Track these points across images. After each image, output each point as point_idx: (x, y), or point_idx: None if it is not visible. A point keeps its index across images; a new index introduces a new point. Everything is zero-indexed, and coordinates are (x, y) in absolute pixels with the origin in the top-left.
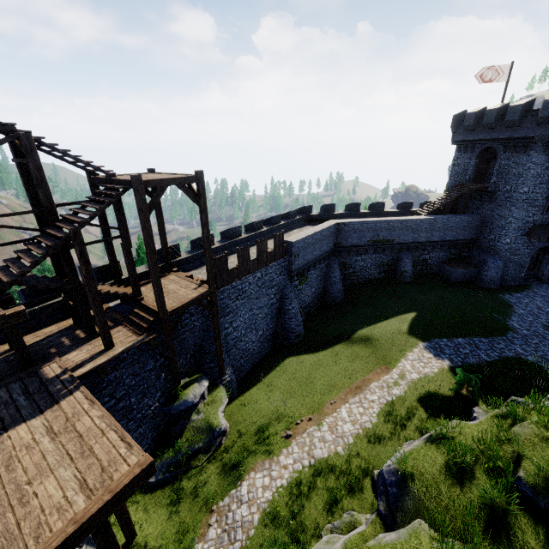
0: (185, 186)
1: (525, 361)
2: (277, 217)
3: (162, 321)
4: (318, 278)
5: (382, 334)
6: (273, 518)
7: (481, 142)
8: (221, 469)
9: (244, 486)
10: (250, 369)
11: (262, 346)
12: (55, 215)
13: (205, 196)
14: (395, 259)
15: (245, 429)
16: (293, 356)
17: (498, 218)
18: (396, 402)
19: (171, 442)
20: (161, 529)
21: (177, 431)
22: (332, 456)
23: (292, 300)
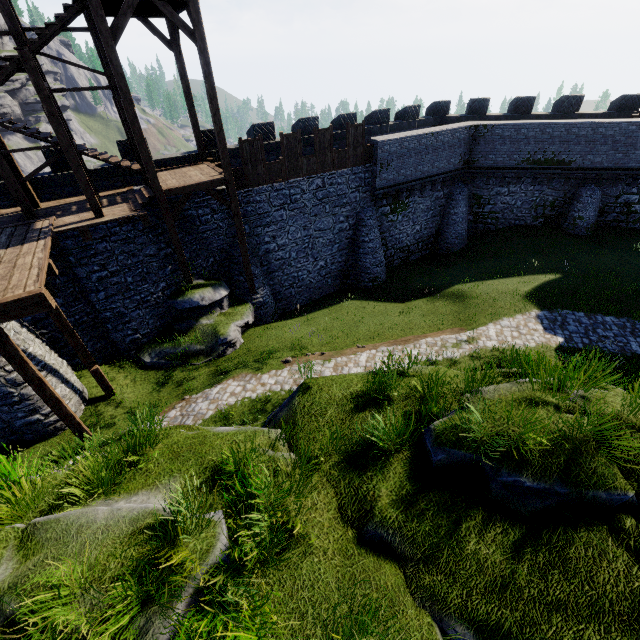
0: (167, 5)
1: None
2: (382, 113)
3: (157, 200)
4: (429, 212)
5: (485, 292)
6: (224, 419)
7: None
8: (213, 373)
9: (217, 388)
10: (304, 304)
11: (323, 282)
12: (23, 43)
13: (202, 26)
14: (570, 197)
15: (255, 348)
16: (358, 300)
17: None
18: (440, 364)
19: (174, 335)
20: (139, 398)
21: (183, 329)
22: None
23: (370, 230)
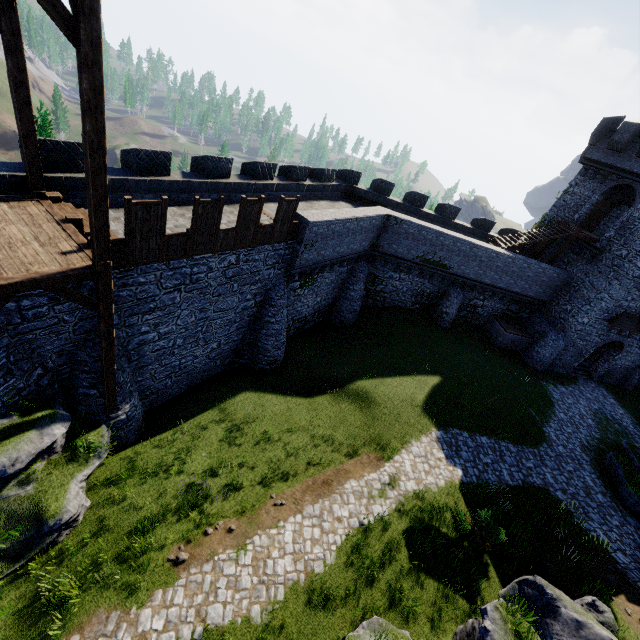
0: None
1: (554, 498)
2: (302, 170)
3: None
4: (331, 285)
5: (388, 397)
6: None
7: (622, 174)
8: (29, 602)
9: None
10: (181, 392)
11: (211, 364)
12: None
13: (97, 19)
14: (441, 293)
15: (115, 519)
16: (254, 391)
17: (589, 287)
18: (373, 530)
19: None
20: None
21: None
22: (237, 625)
23: (279, 310)
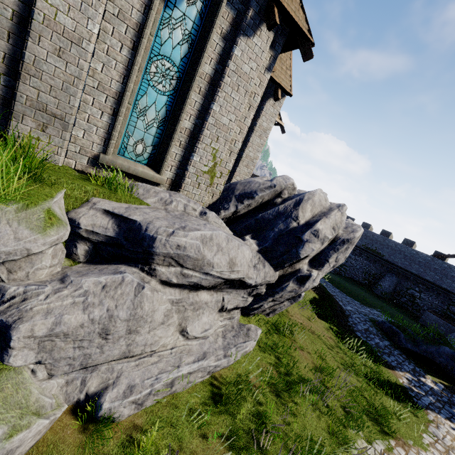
0: None
1: None
2: None
3: None
4: None
5: None
6: None
7: None
8: None
9: None
10: None
11: None
12: None
13: None
14: (382, 276)
15: None
16: None
17: None
18: None
19: None
20: None
21: None
22: None
23: None
